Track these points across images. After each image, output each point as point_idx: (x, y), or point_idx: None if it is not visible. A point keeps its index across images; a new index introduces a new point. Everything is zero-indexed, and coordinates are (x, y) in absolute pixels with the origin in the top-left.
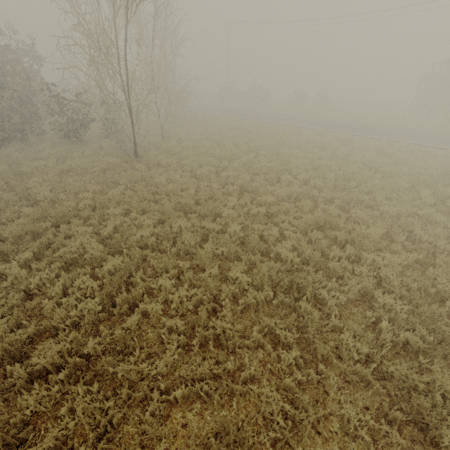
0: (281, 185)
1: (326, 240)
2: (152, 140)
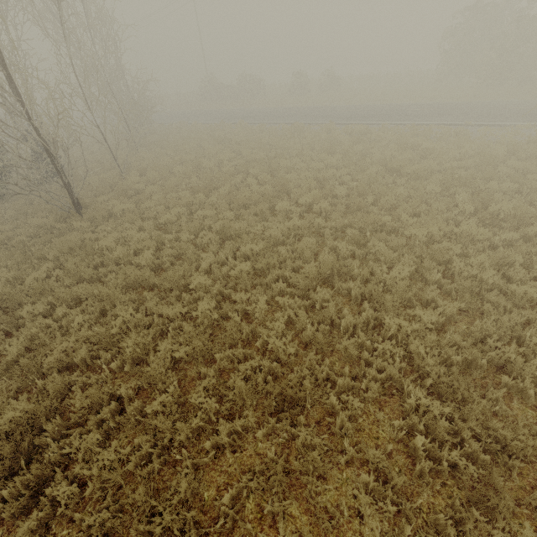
0: (276, 218)
1: (337, 297)
2: (106, 177)
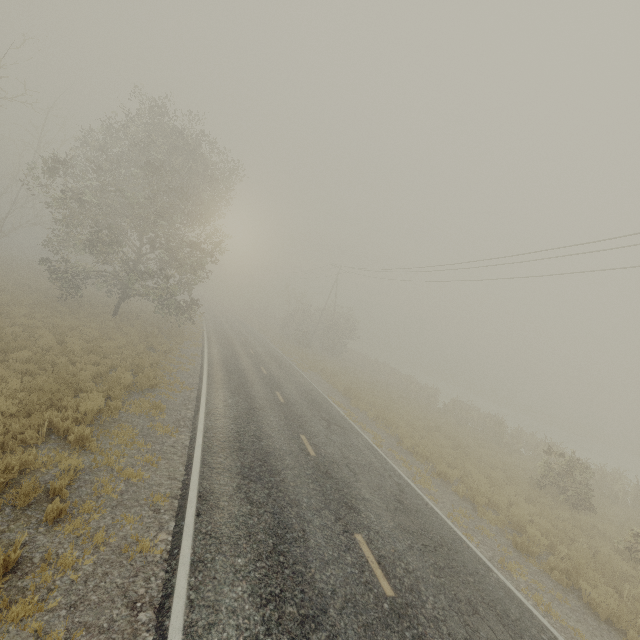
0: None
1: None
2: None
